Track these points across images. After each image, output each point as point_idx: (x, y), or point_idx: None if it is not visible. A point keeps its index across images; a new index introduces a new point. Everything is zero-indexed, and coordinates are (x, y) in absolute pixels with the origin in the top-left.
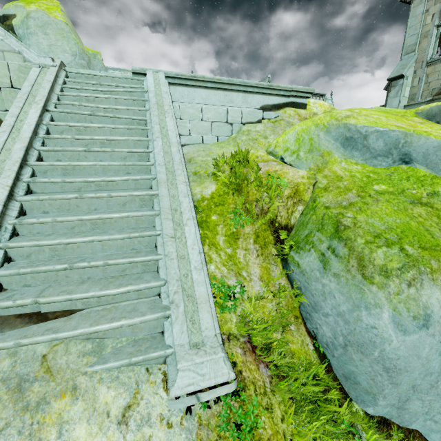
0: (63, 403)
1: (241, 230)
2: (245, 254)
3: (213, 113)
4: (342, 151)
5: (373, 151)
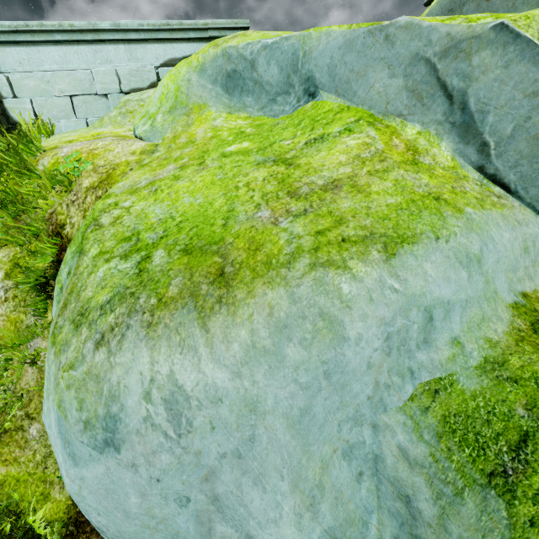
0: None
1: None
2: None
3: (68, 81)
4: (226, 100)
5: (269, 89)
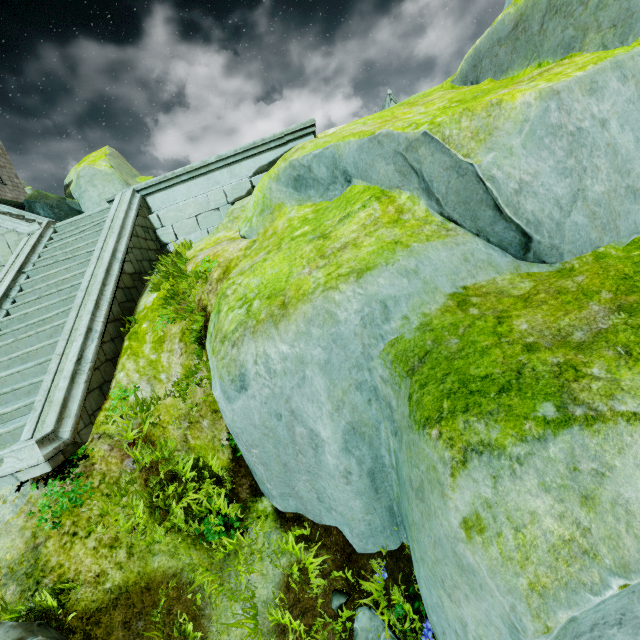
0: None
1: (168, 330)
2: (169, 355)
3: (193, 206)
4: (296, 196)
5: (323, 182)
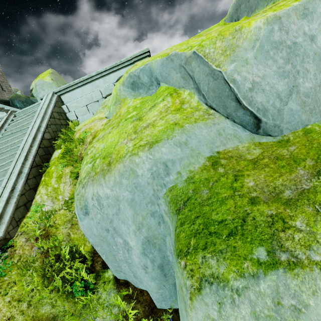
0: None
1: (64, 171)
2: (64, 185)
3: (84, 100)
4: (133, 93)
5: (146, 85)
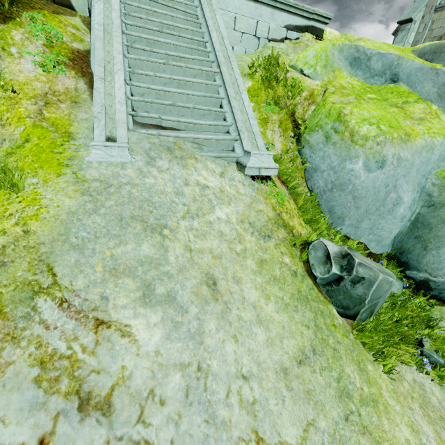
0: (192, 161)
1: (270, 116)
2: (272, 133)
3: (244, 24)
4: (349, 69)
5: (373, 72)
